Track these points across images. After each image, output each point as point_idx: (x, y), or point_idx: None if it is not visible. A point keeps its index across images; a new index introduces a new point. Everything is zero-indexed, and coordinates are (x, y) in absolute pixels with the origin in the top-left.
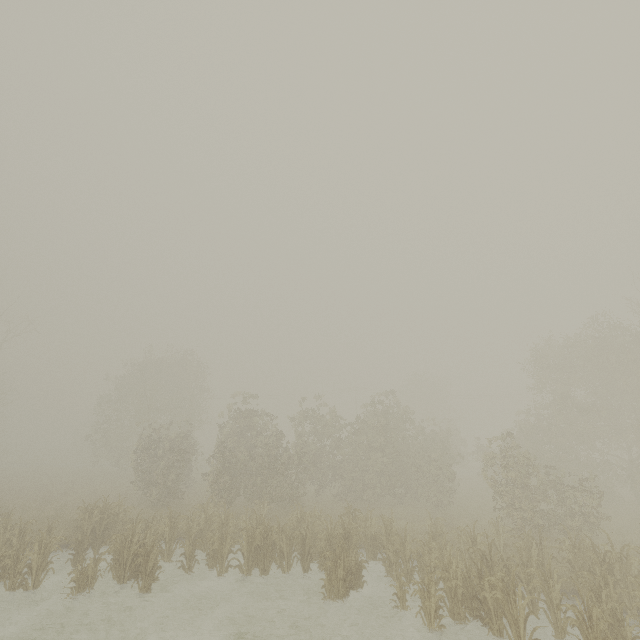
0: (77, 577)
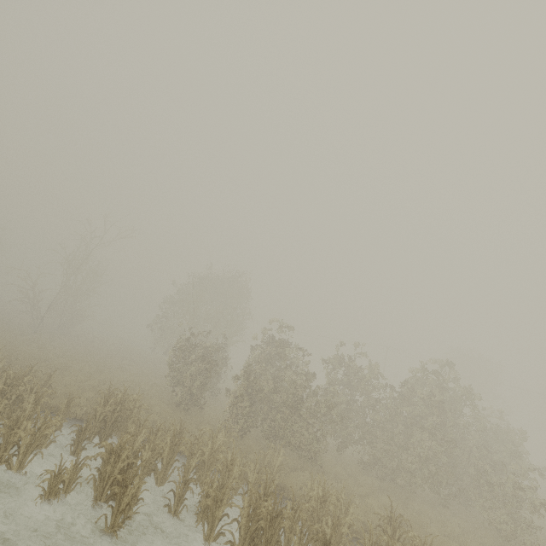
0: (50, 479)
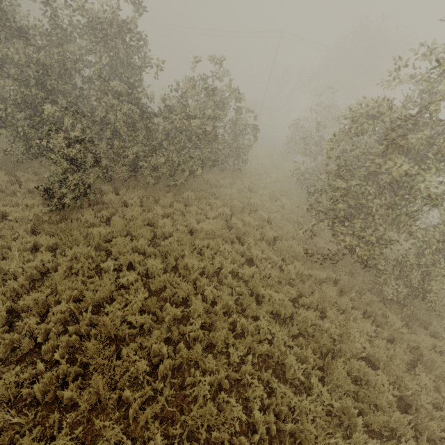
0: None
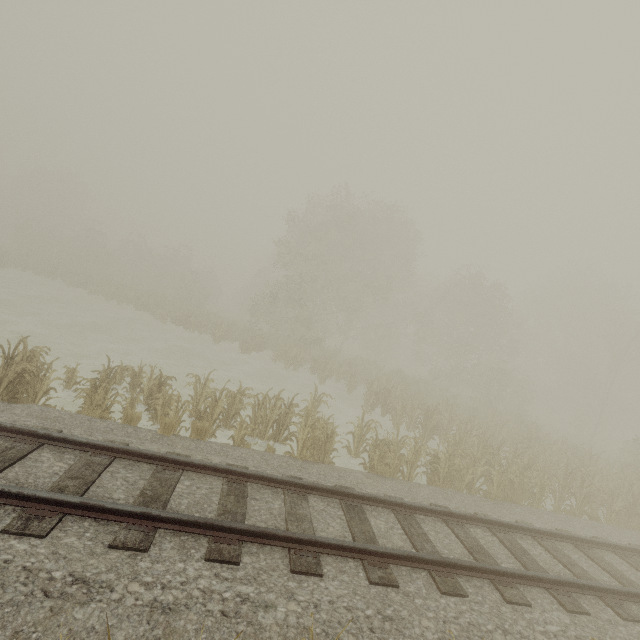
0: None
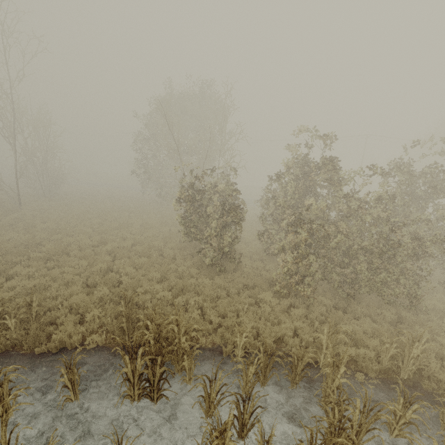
0: None
